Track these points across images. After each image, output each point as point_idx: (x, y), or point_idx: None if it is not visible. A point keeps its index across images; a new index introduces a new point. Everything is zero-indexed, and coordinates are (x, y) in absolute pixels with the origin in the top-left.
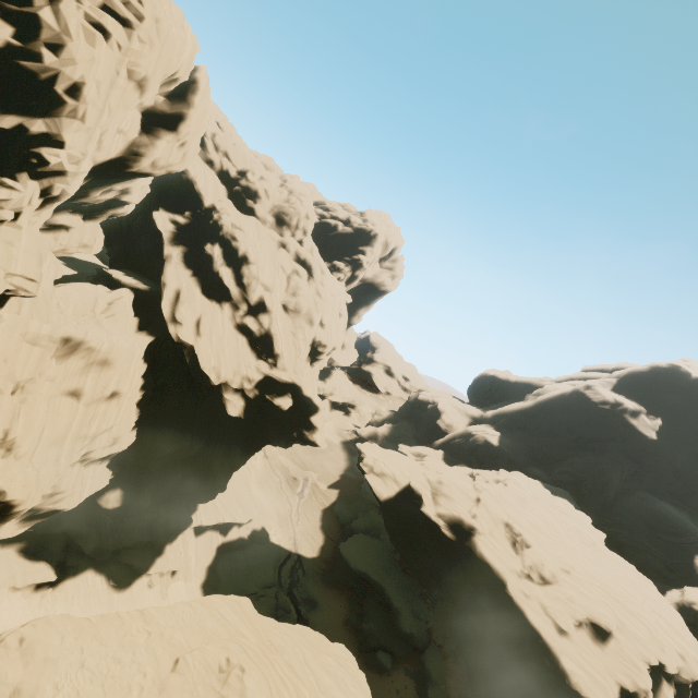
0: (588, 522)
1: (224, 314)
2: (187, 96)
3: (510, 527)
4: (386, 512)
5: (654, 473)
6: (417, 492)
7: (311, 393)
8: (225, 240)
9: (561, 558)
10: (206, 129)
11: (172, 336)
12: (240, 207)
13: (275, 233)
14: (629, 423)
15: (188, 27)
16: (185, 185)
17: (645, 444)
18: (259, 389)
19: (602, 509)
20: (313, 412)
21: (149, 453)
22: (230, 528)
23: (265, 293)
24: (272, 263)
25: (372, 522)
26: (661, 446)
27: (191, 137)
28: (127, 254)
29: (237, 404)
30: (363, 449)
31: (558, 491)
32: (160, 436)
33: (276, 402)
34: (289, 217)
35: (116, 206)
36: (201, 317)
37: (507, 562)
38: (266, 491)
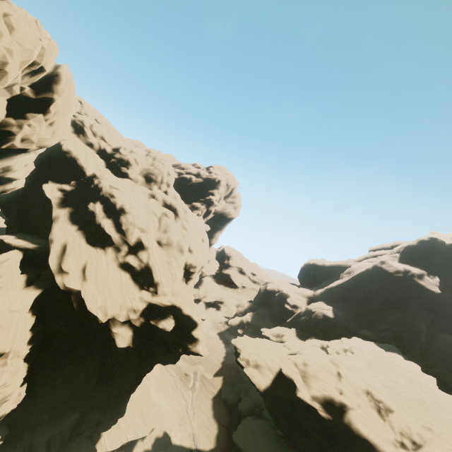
0: (420, 371)
1: (107, 257)
2: (50, 86)
3: (371, 394)
4: (267, 400)
5: (446, 318)
6: (289, 378)
7: (189, 311)
8: (104, 198)
9: (419, 416)
10: (85, 122)
11: (59, 285)
12: (116, 173)
13: (145, 188)
14: (419, 284)
15: (46, 33)
16: (70, 162)
17: (434, 297)
18: (144, 317)
19: (420, 354)
20: (193, 327)
21: (42, 404)
22: (134, 444)
23: (141, 234)
24: (144, 210)
25: (253, 401)
26: (445, 297)
27: (58, 118)
28: (22, 220)
29: (125, 335)
30: (238, 345)
31: (388, 347)
32: (53, 384)
33: (160, 326)
34: (155, 176)
35: (3, 183)
36: (86, 264)
37: (381, 433)
38: (164, 393)
